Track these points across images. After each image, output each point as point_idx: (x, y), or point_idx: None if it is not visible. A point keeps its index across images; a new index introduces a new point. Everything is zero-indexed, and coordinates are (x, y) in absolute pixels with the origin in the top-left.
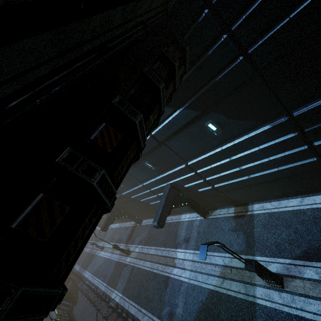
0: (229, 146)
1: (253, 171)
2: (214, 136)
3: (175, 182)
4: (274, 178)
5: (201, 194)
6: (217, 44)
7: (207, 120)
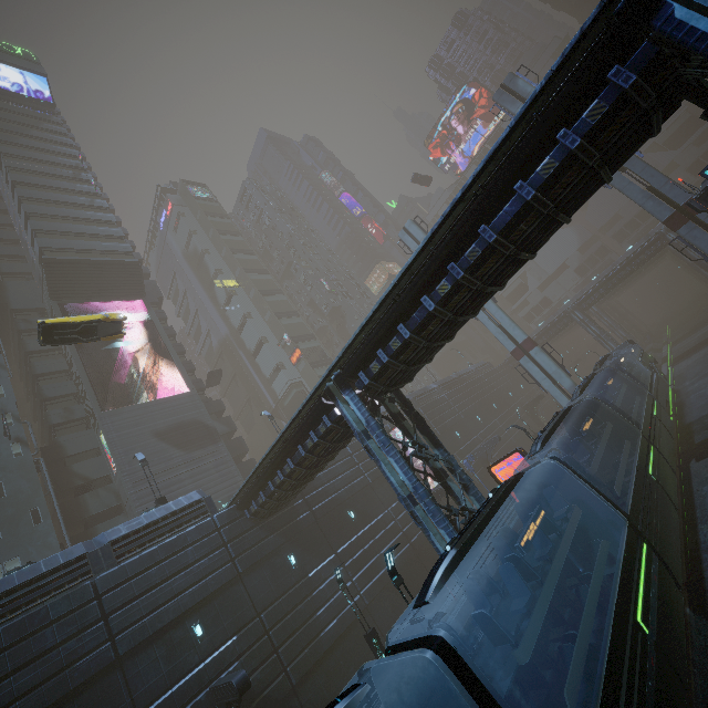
0: (306, 579)
1: (326, 618)
2: (293, 571)
3: (230, 673)
4: (343, 629)
5: (267, 706)
6: (300, 501)
7: (289, 552)
